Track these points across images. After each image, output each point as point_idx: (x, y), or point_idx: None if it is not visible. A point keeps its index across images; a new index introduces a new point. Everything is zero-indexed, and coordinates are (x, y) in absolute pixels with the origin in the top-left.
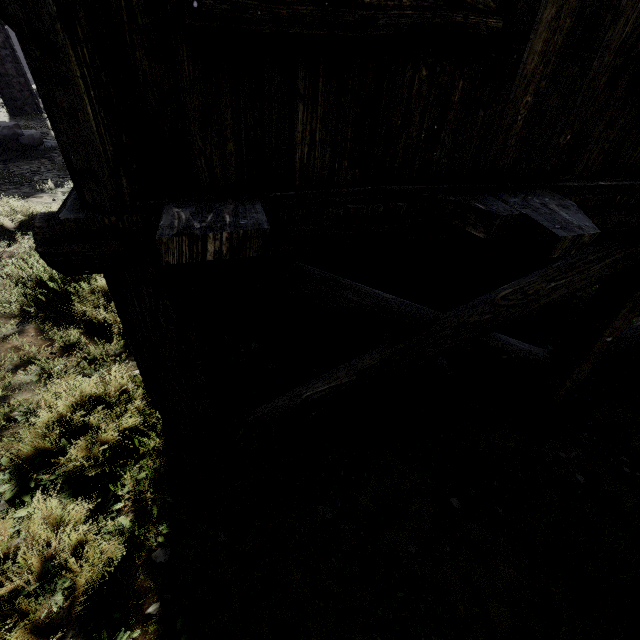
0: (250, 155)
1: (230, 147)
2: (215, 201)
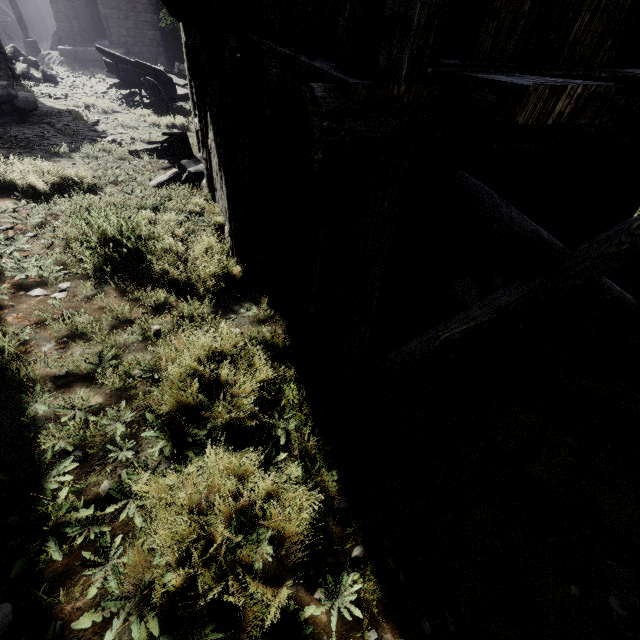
0: (538, 20)
1: (526, 6)
2: (503, 73)
